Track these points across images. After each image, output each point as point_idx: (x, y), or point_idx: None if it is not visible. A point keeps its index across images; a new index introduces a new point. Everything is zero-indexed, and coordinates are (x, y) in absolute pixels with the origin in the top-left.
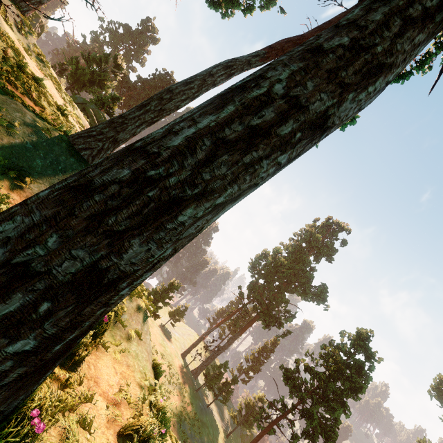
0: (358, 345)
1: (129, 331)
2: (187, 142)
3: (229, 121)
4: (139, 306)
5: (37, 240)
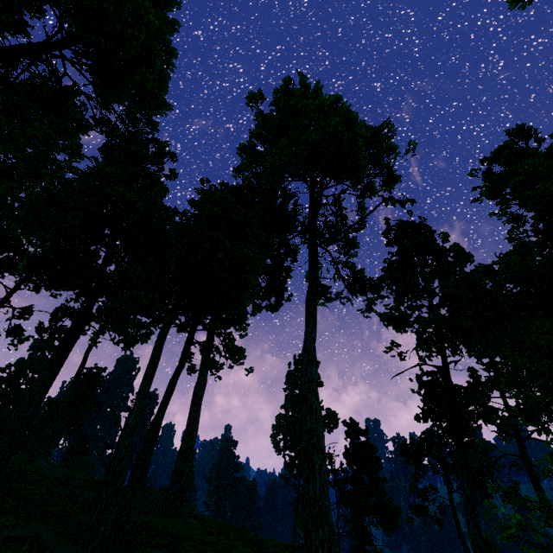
0: (354, 434)
1: (193, 511)
2: (179, 466)
3: (182, 459)
4: (192, 507)
5: (174, 489)
